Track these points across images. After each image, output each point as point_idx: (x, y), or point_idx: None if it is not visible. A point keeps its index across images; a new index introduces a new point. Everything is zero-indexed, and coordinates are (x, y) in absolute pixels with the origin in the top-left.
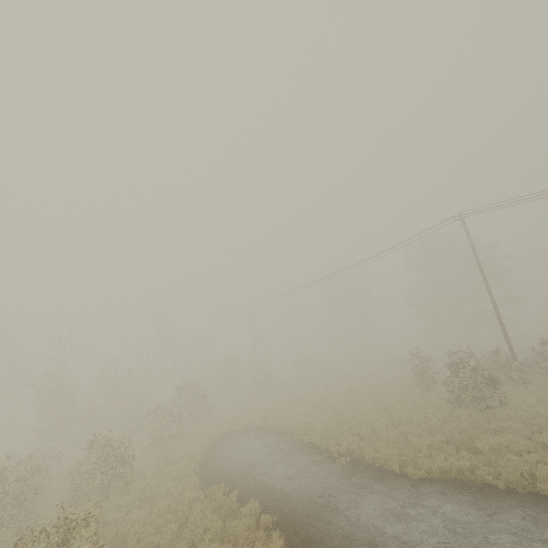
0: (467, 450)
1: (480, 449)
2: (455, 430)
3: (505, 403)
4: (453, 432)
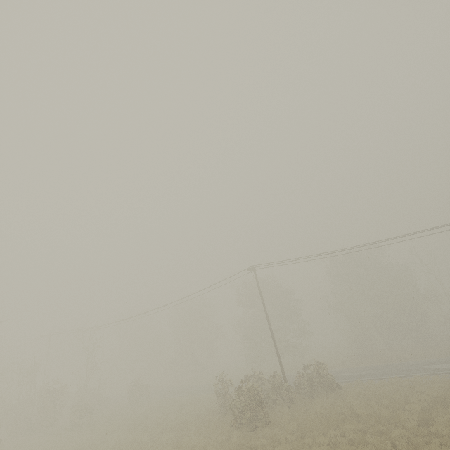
0: None
1: None
2: None
3: (269, 422)
4: None
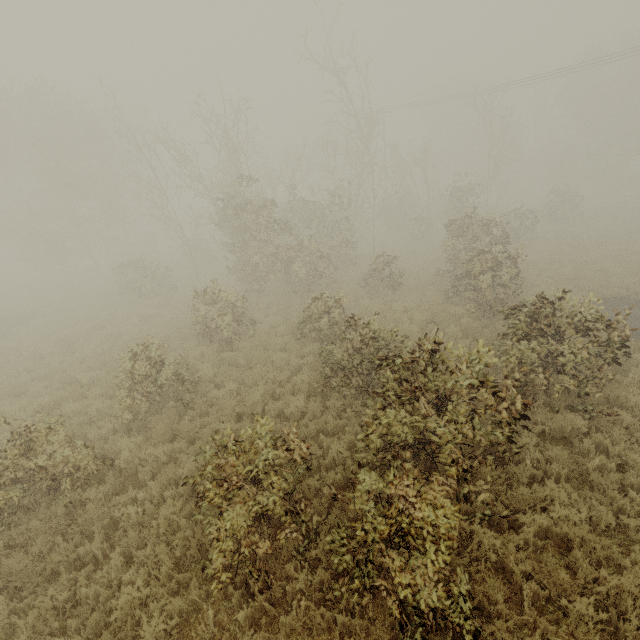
0: None
1: None
2: None
3: None
4: None
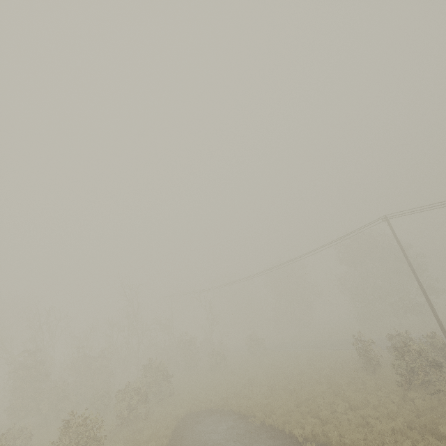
0: (431, 436)
1: (444, 434)
2: (413, 414)
3: None
4: (412, 416)
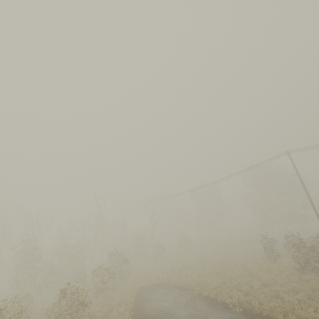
0: None
1: None
2: (310, 289)
3: None
4: (311, 291)
